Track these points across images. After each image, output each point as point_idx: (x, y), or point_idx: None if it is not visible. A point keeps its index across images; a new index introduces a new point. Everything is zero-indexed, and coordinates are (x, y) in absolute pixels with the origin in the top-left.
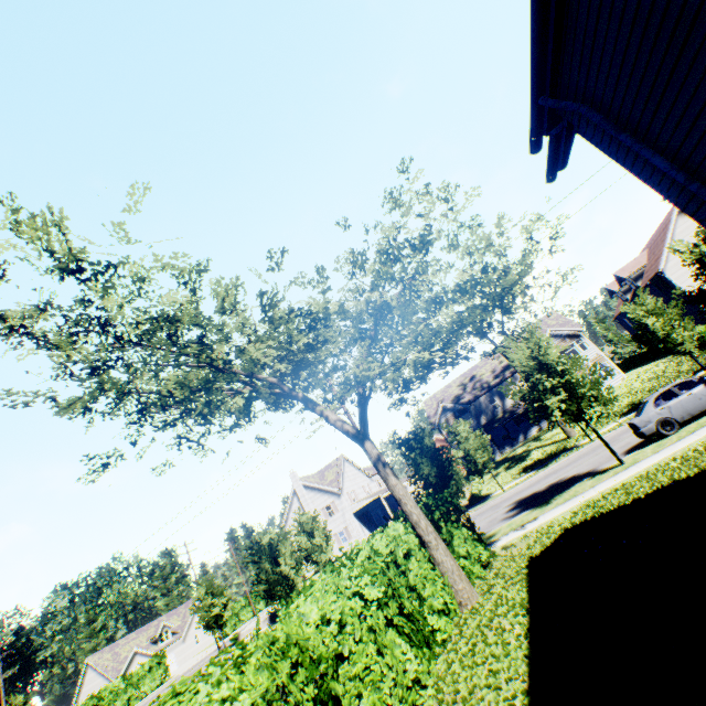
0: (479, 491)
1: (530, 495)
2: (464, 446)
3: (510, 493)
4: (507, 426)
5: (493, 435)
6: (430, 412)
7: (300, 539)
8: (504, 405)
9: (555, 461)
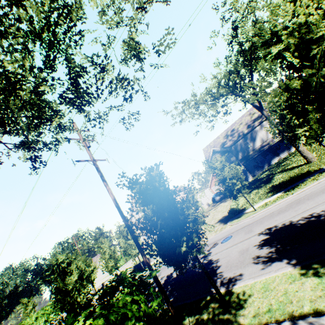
0: (236, 206)
1: (285, 227)
2: (221, 177)
3: (261, 214)
4: (257, 159)
5: (247, 165)
6: (206, 154)
7: (120, 241)
8: (254, 145)
9: (304, 185)
